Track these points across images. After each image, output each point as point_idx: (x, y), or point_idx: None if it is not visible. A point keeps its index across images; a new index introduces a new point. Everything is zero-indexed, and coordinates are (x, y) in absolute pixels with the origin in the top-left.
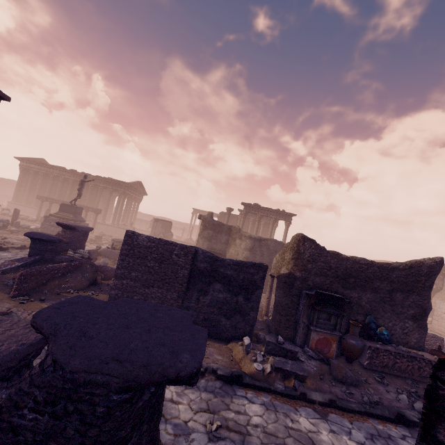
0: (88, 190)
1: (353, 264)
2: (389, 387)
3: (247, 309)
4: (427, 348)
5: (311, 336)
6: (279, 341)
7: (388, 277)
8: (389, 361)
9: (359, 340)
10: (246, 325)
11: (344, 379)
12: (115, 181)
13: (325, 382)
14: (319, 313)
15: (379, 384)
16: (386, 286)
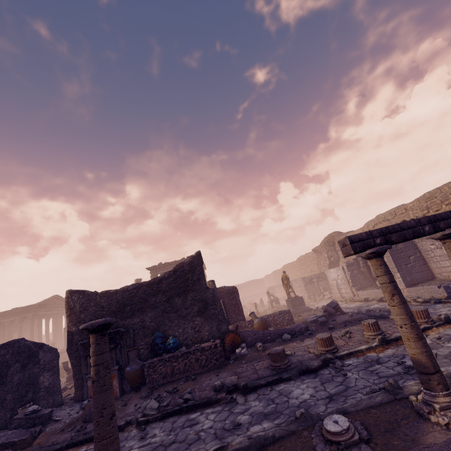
0: None
1: (123, 294)
2: (146, 398)
3: (4, 394)
4: (249, 331)
5: (88, 385)
6: (25, 413)
7: (159, 289)
8: (167, 369)
9: (134, 364)
10: (6, 412)
11: (88, 417)
12: (20, 309)
13: (62, 432)
14: None
15: (138, 400)
16: (162, 298)
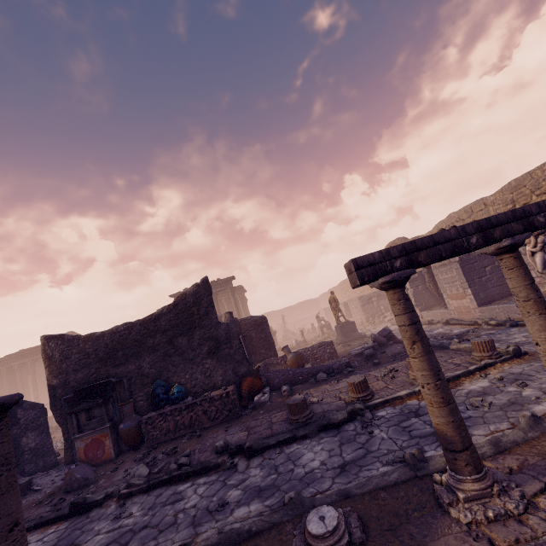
0: (3, 378)
1: (112, 336)
2: (140, 462)
3: None
4: (277, 371)
5: (76, 446)
6: None
7: (158, 328)
8: (169, 424)
9: (129, 420)
10: None
11: (69, 487)
12: (29, 350)
13: (39, 506)
14: (96, 411)
15: (130, 464)
16: (162, 339)
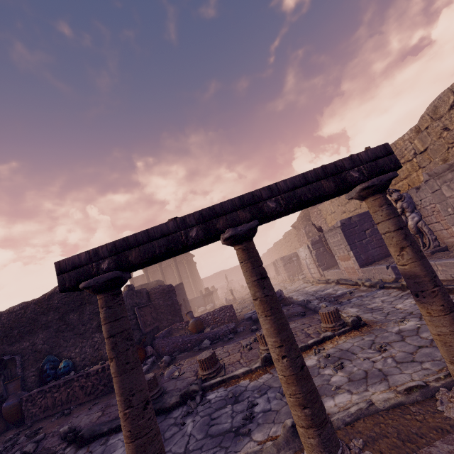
0: None
1: (9, 316)
2: (5, 444)
3: None
4: (170, 338)
5: None
6: None
7: (51, 306)
8: (48, 401)
9: (12, 398)
10: None
11: None
12: None
13: None
14: None
15: None
16: (54, 316)
